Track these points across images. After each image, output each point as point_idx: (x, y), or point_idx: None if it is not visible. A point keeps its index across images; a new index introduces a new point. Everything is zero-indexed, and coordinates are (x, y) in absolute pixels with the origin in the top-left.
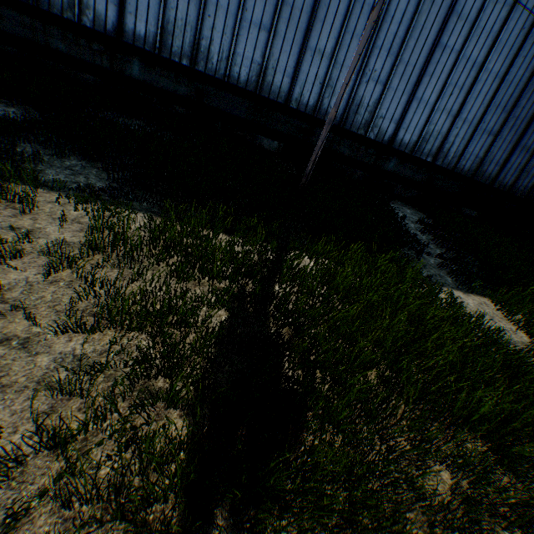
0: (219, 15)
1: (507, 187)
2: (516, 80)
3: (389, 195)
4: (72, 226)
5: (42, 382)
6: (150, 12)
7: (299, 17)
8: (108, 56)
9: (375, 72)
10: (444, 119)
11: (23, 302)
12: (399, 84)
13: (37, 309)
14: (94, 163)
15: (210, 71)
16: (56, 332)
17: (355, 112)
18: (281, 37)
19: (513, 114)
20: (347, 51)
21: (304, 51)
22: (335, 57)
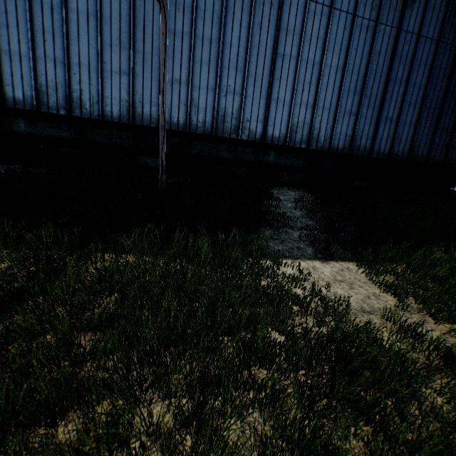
0: (83, 71)
1: (386, 155)
2: (356, 68)
3: (269, 183)
4: None
5: None
6: (25, 80)
7: (151, 59)
8: None
9: (230, 86)
10: (304, 111)
11: None
12: (254, 92)
13: None
14: None
15: (86, 114)
16: None
17: (222, 121)
18: (140, 76)
19: (365, 95)
20: (200, 76)
21: None
22: (190, 82)
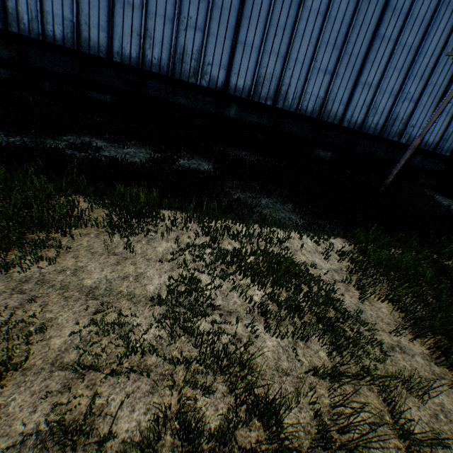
0: (296, 67)
1: None
2: None
3: (423, 187)
4: (321, 256)
5: (434, 374)
6: (248, 71)
7: (354, 62)
8: (214, 104)
9: (409, 93)
10: None
11: (368, 319)
12: (426, 100)
13: (378, 323)
14: (270, 198)
15: (286, 107)
16: (411, 340)
17: (391, 124)
18: (340, 77)
19: None
20: (388, 81)
21: (356, 85)
22: (379, 86)
